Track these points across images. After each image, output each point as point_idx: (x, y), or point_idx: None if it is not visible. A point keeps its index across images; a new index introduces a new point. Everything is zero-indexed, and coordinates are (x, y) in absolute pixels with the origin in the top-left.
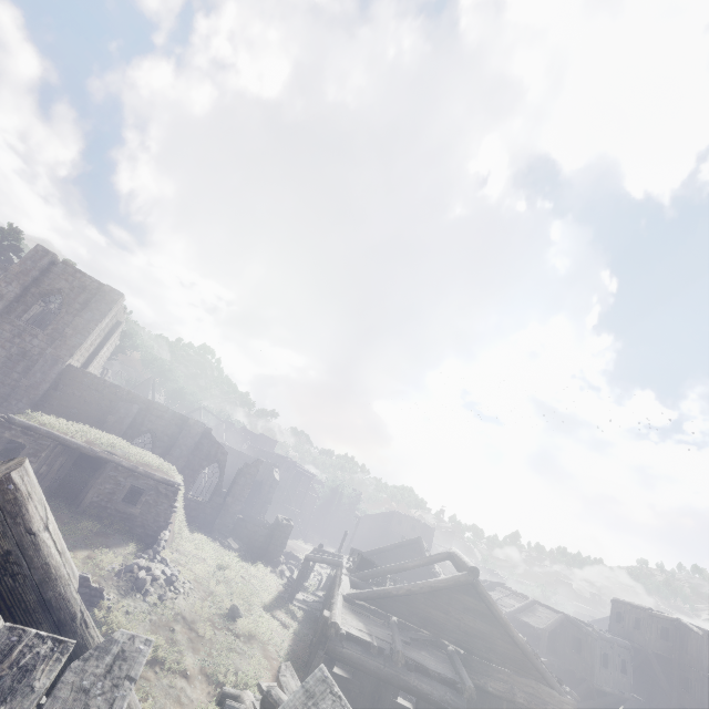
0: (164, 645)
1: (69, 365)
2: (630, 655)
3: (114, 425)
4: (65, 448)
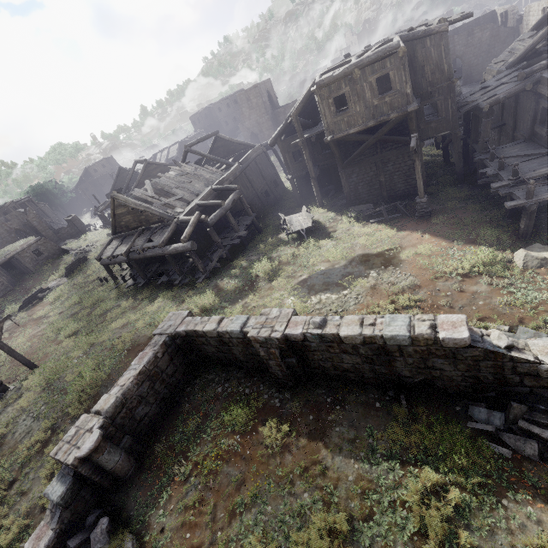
0: None
1: None
2: (201, 135)
3: None
4: None
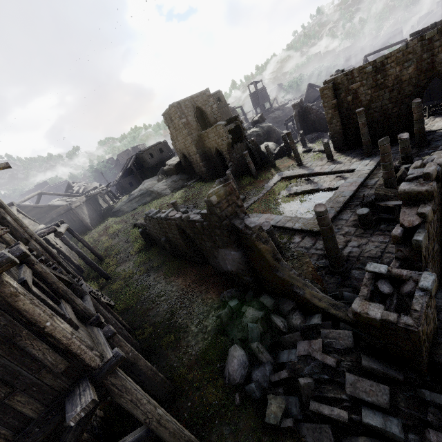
0: None
1: None
2: (162, 144)
3: None
4: None
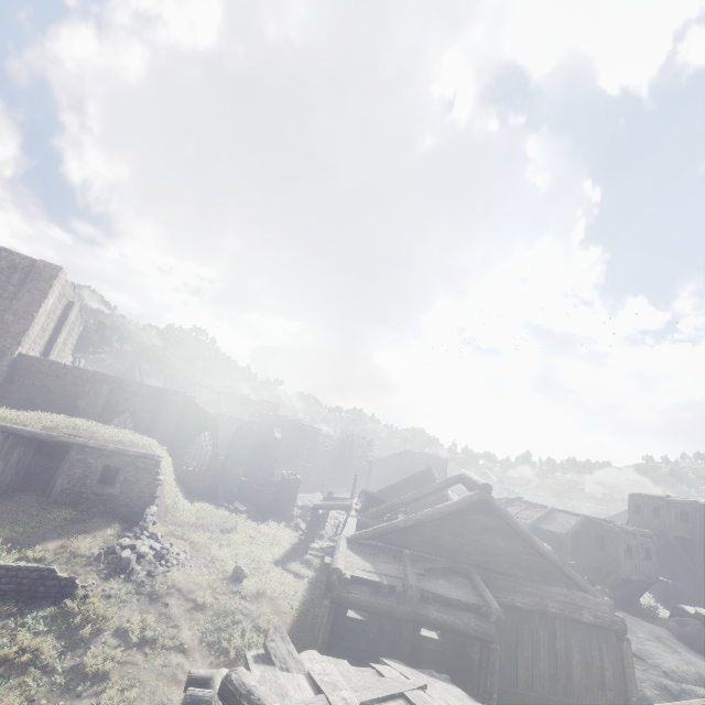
0: (154, 623)
1: (19, 354)
2: (653, 542)
3: (87, 410)
4: (19, 438)
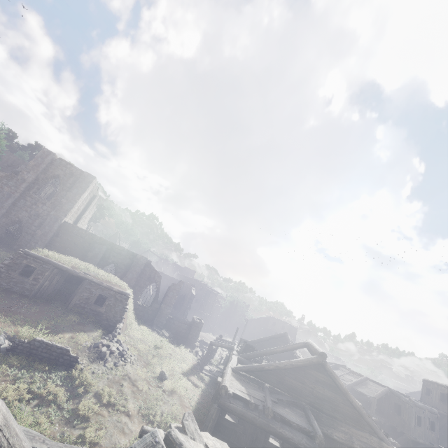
0: (115, 394)
1: (64, 221)
2: (437, 418)
3: (92, 258)
4: (59, 270)
